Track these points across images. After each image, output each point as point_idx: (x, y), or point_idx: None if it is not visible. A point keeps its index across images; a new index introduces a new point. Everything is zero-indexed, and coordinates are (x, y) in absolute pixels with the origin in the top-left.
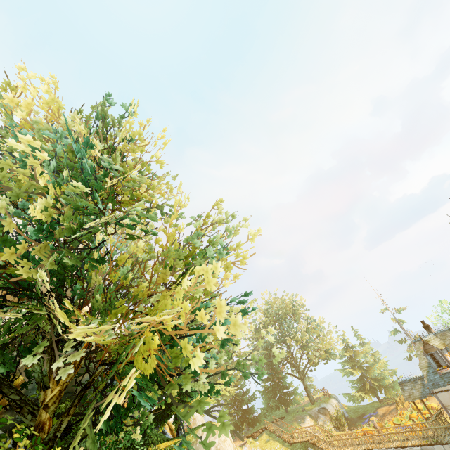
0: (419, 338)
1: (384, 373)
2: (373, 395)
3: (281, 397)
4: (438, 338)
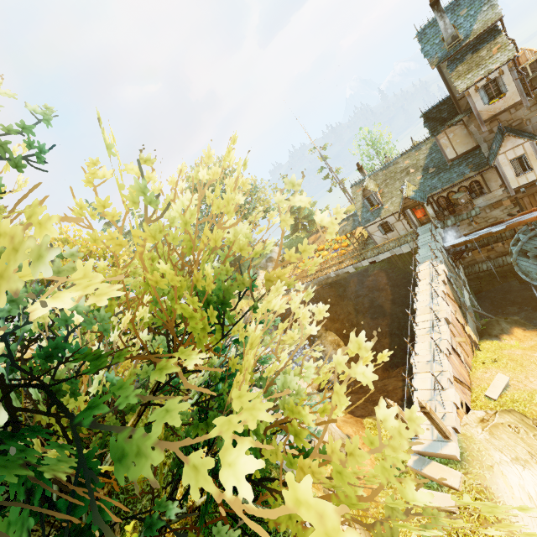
0: (356, 183)
1: (311, 210)
2: (304, 231)
3: (232, 264)
4: (371, 180)
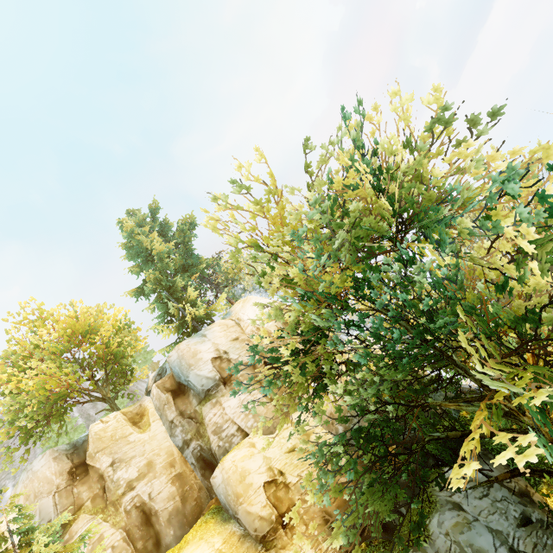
0: None
1: None
2: None
3: None
4: None
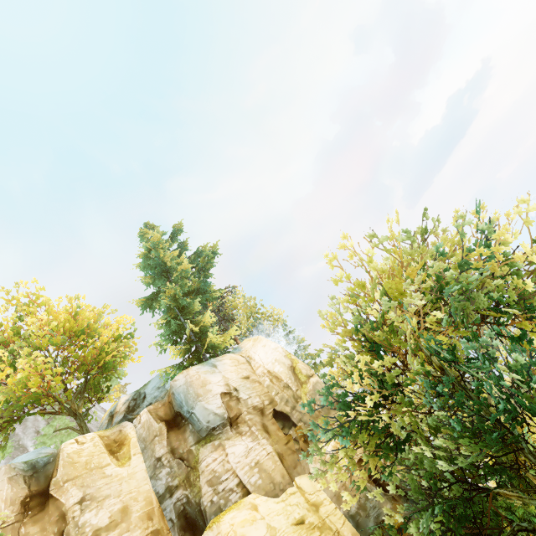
0: None
1: None
2: None
3: None
4: None
